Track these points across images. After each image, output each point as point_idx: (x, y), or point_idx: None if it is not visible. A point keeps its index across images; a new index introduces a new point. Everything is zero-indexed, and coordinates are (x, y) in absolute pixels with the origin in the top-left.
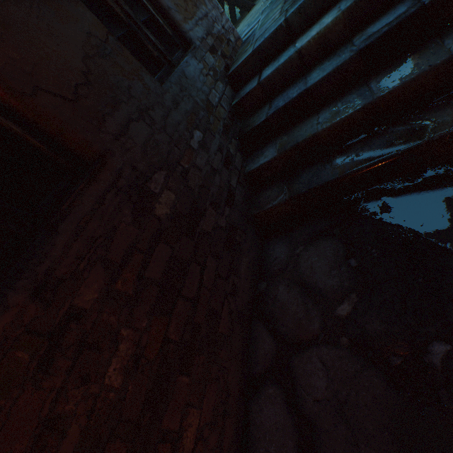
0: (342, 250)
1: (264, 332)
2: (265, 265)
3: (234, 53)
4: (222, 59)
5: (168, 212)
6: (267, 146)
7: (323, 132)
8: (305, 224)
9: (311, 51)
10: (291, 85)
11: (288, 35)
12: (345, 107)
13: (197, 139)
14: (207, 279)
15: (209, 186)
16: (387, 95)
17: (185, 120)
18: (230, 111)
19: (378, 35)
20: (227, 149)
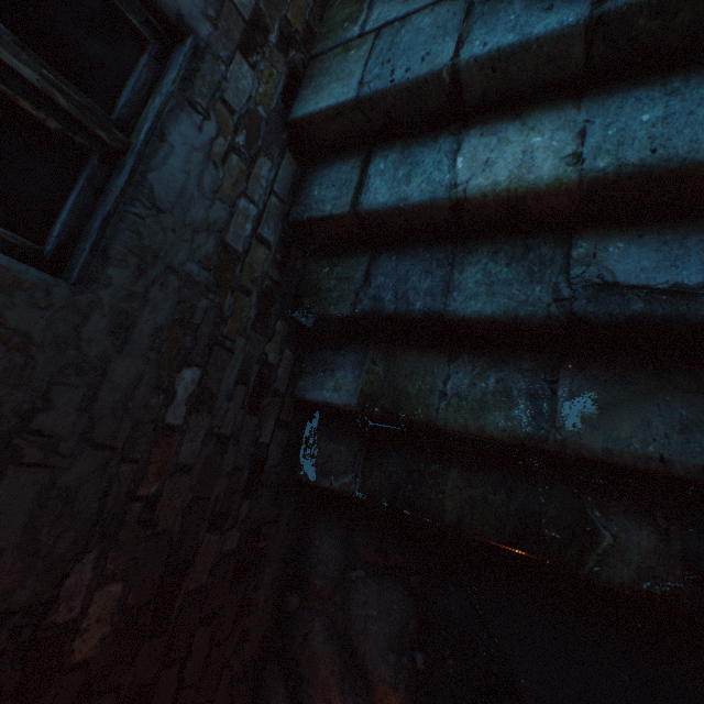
0: (413, 626)
1: (281, 686)
2: (303, 561)
3: (320, 7)
4: (280, 55)
5: (106, 632)
6: (345, 352)
7: (446, 429)
8: (377, 527)
9: (484, 210)
10: (421, 251)
11: (450, 102)
12: (499, 403)
13: (186, 393)
14: (191, 671)
15: (210, 488)
16: (572, 454)
17: (153, 362)
18: (282, 240)
19: (618, 312)
20: (261, 361)
